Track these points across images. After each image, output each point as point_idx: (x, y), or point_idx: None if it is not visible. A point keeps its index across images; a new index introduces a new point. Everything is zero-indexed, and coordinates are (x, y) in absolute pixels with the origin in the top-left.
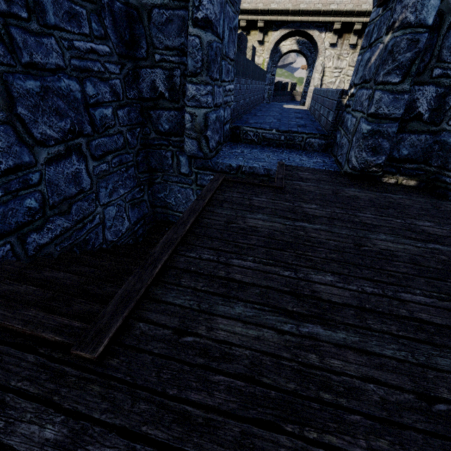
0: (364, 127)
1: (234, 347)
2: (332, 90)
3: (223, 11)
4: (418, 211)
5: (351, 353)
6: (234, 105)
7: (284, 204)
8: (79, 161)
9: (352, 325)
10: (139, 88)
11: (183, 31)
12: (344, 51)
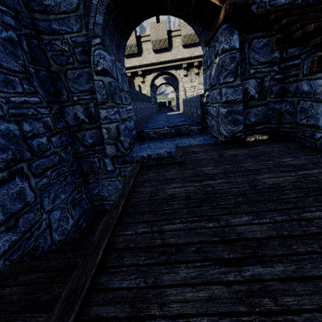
0: (223, 110)
1: (191, 319)
2: (194, 97)
3: (114, 65)
4: (278, 153)
5: (297, 284)
6: (135, 118)
7: (189, 172)
8: (22, 181)
9: (283, 255)
10: (65, 120)
11: (90, 79)
12: (193, 77)
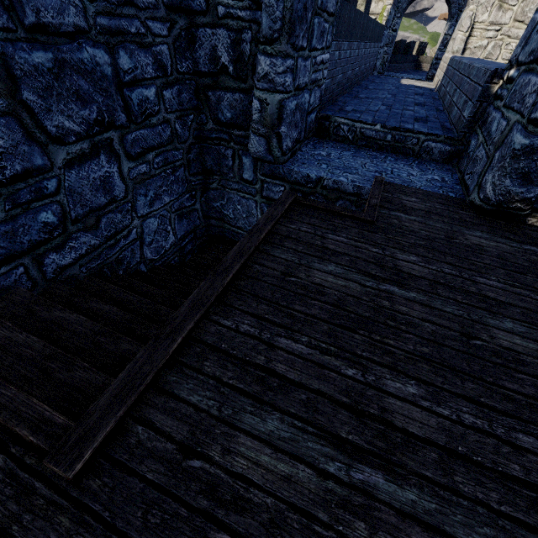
0: (518, 139)
1: (253, 489)
2: (478, 67)
3: None
4: None
5: (420, 531)
6: (327, 83)
7: (370, 250)
8: (110, 162)
9: (430, 479)
10: (194, 57)
11: None
12: None
